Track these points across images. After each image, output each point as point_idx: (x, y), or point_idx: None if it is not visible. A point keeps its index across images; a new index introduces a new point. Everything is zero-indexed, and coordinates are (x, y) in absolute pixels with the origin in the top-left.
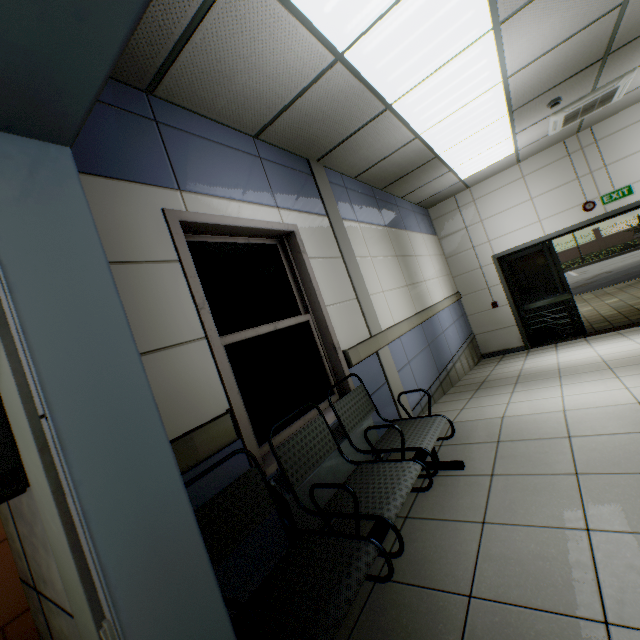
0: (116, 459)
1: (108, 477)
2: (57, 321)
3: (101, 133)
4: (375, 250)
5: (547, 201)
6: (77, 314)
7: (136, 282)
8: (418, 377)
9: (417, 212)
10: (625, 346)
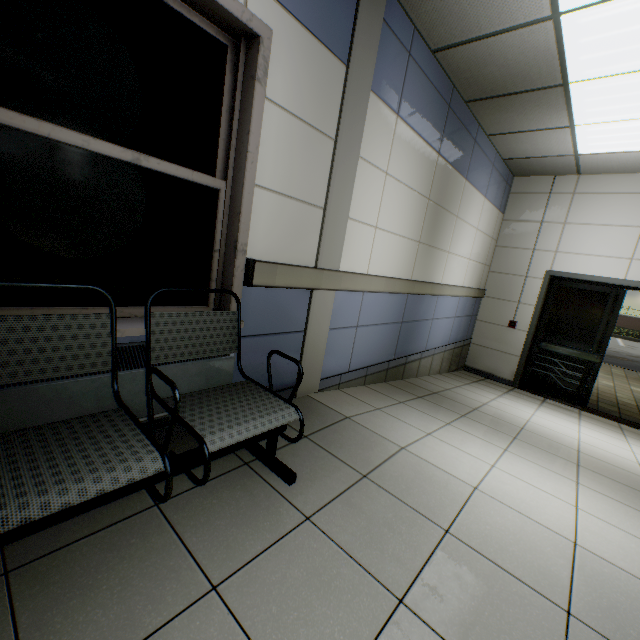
0: None
1: None
2: None
3: None
4: (401, 170)
5: None
6: None
7: None
8: (360, 348)
9: (498, 170)
10: (616, 447)
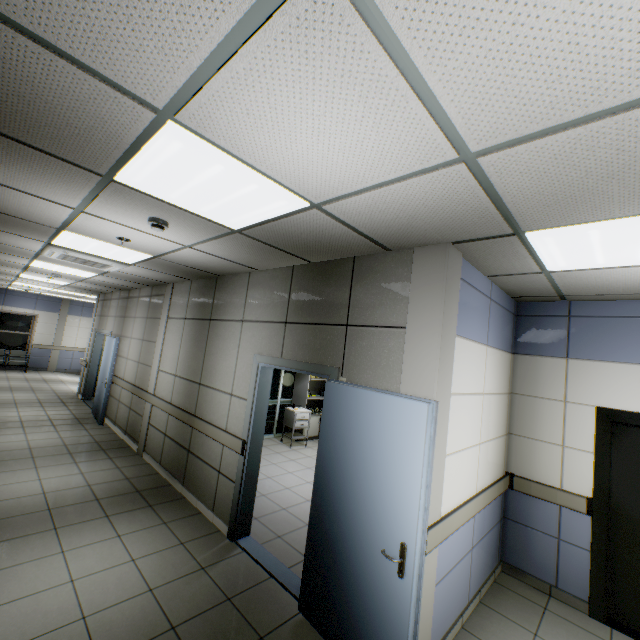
0: None
1: None
2: None
3: None
4: (86, 325)
5: None
6: None
7: None
8: (75, 364)
9: None
10: None
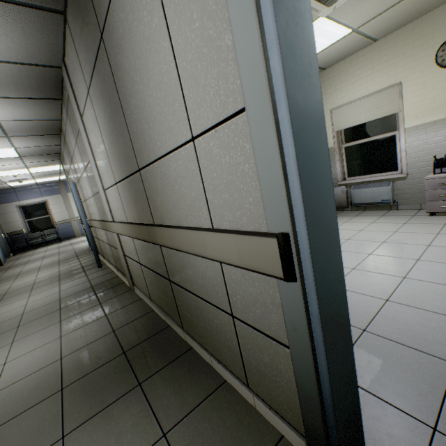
0: None
1: None
2: None
3: (7, 197)
4: None
5: None
6: None
7: (12, 215)
8: None
9: None
10: None
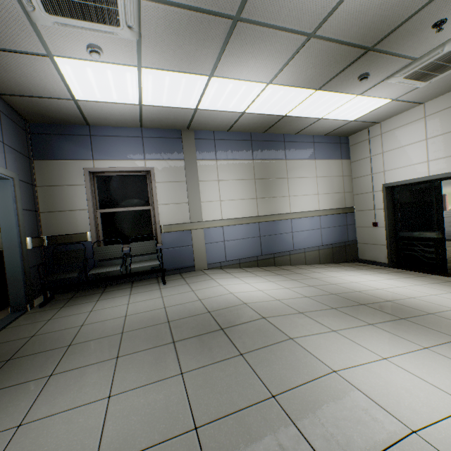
0: (8, 230)
1: (6, 231)
2: (3, 209)
3: (69, 146)
4: (227, 176)
5: (439, 143)
6: (6, 208)
7: (69, 191)
8: (230, 251)
9: (322, 142)
10: (386, 285)
